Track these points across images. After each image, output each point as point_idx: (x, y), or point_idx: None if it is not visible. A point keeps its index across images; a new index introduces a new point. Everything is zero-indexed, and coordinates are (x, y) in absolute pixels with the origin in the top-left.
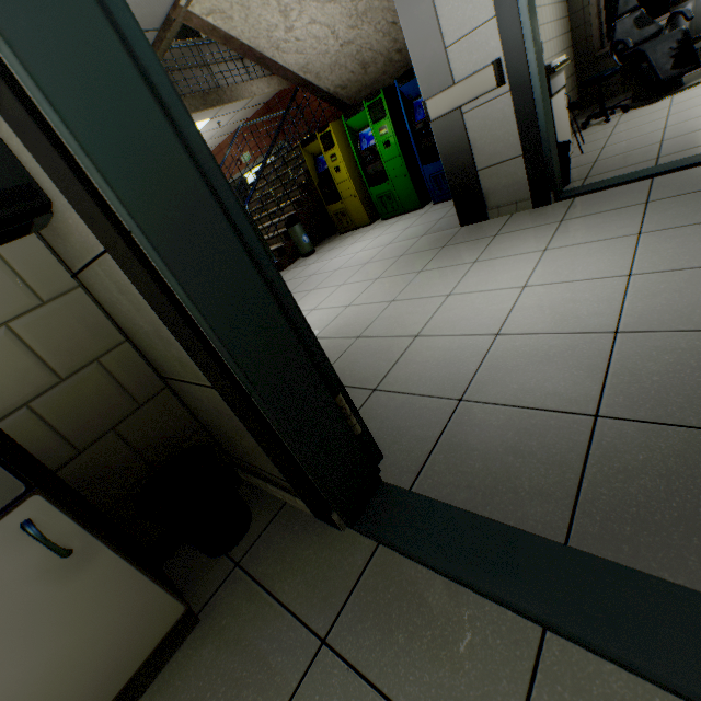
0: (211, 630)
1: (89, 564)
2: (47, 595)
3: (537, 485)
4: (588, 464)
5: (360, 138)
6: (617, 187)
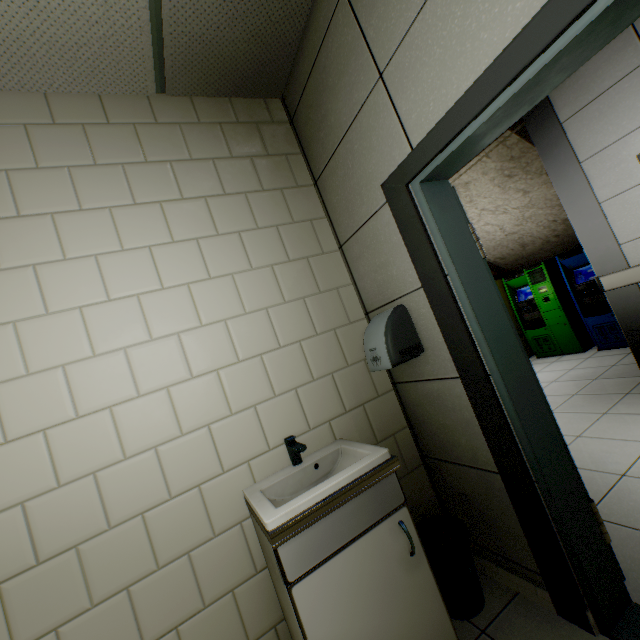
0: None
1: (418, 567)
2: (400, 576)
3: None
4: None
5: (518, 293)
6: None
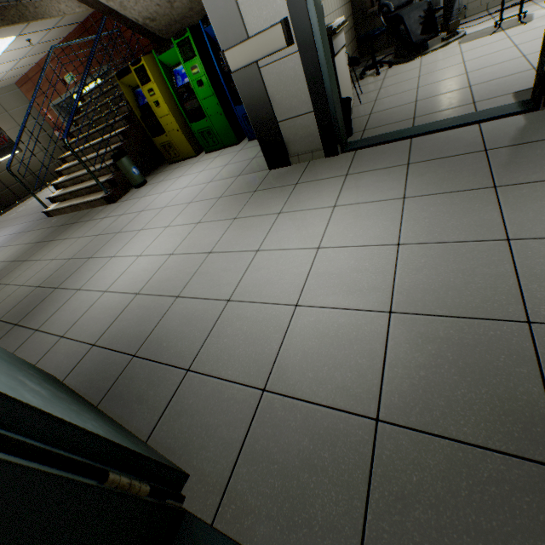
0: None
1: None
2: None
3: (329, 516)
4: (372, 487)
5: (175, 74)
6: (386, 144)
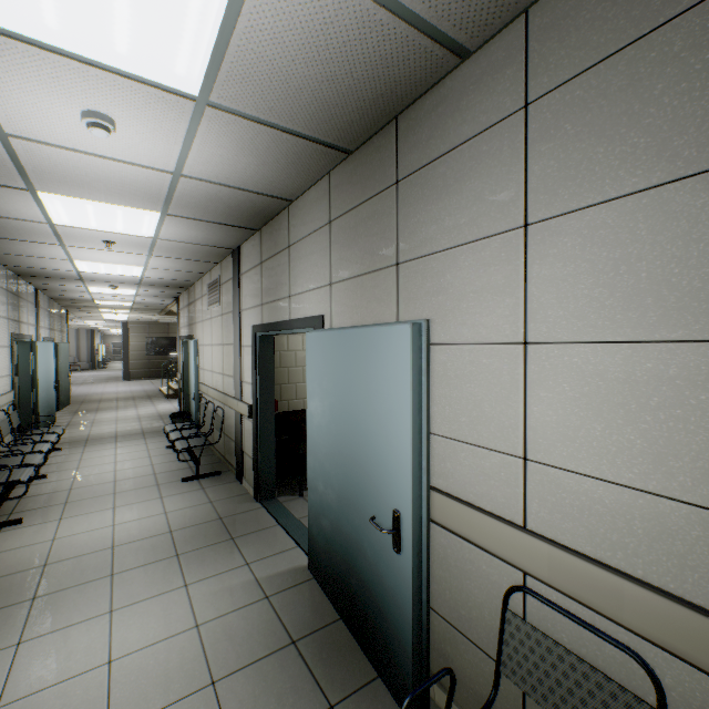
0: None
1: None
2: None
3: None
4: None
5: None
6: None
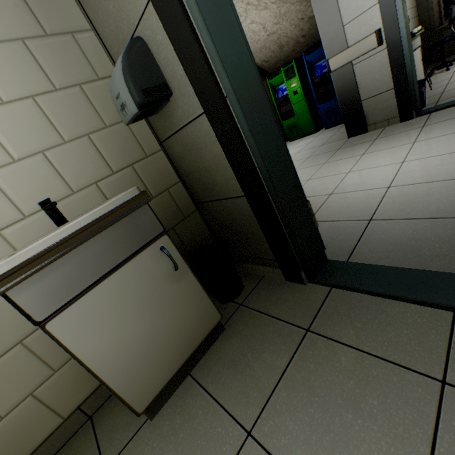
0: (234, 332)
1: (183, 278)
2: (168, 288)
3: (434, 252)
4: None
5: (277, 91)
6: None
